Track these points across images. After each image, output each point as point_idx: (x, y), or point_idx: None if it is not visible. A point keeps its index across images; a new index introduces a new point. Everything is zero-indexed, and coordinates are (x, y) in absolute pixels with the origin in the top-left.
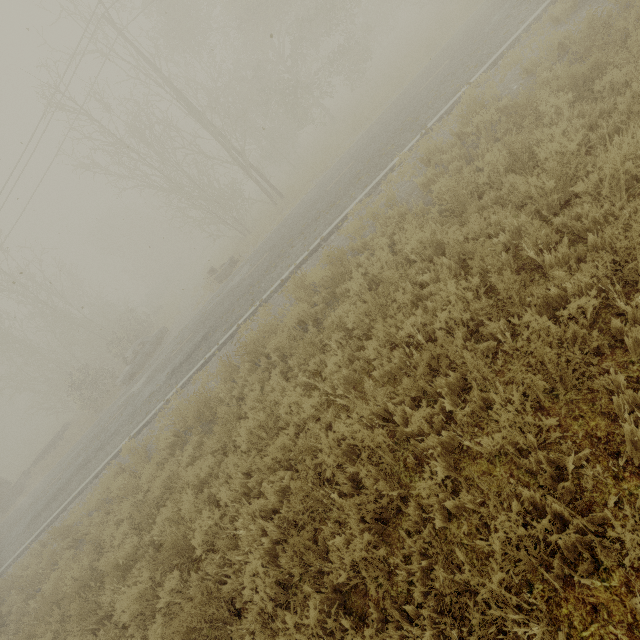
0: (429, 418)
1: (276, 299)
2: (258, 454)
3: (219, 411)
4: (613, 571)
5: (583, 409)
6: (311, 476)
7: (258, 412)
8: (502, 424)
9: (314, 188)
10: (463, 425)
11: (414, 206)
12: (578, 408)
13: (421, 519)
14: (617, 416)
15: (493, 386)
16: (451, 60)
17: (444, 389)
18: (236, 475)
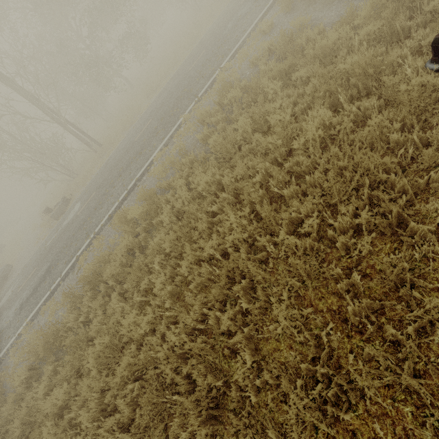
0: (233, 316)
1: (107, 231)
2: (110, 368)
3: (68, 341)
4: (358, 403)
5: (323, 292)
6: (155, 384)
7: (103, 336)
8: (281, 320)
9: (125, 139)
10: (256, 315)
11: (199, 154)
12: (320, 292)
13: (241, 396)
14: (341, 294)
15: (270, 283)
16: (206, 50)
17: (240, 293)
18: (91, 397)
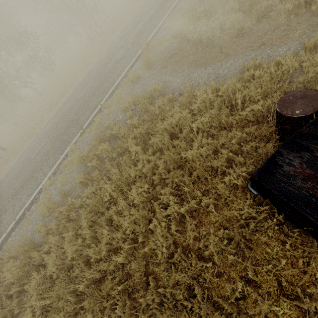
0: None
1: None
2: None
3: None
4: None
5: None
6: None
7: None
8: None
9: (25, 151)
10: None
11: (75, 202)
12: None
13: None
14: None
15: None
16: (93, 82)
17: None
18: None
